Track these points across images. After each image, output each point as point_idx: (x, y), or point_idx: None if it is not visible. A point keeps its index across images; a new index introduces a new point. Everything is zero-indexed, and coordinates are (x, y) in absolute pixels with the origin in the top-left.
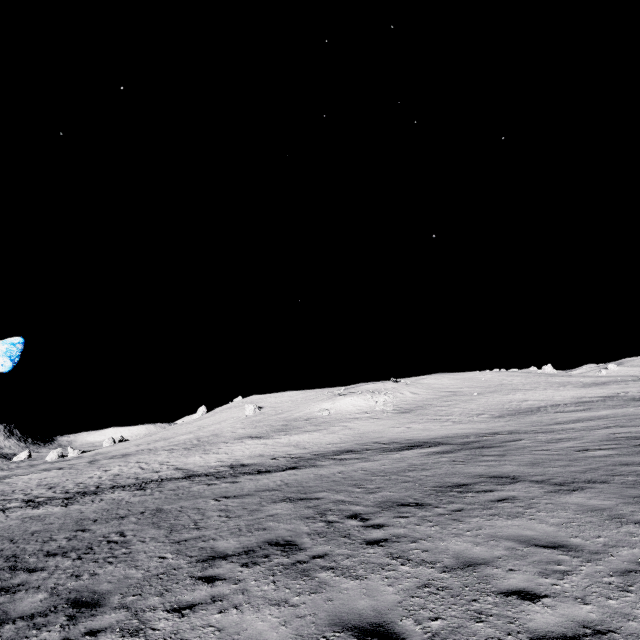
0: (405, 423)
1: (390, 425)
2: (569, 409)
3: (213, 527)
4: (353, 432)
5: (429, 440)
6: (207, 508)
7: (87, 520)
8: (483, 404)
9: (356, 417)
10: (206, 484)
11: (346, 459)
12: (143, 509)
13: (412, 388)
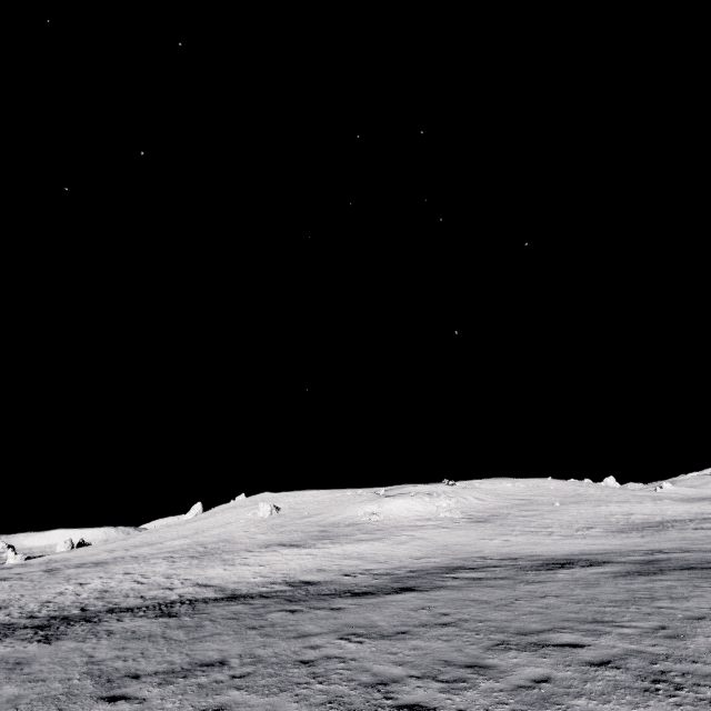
0: (495, 534)
1: (476, 536)
2: (708, 525)
3: (446, 706)
4: (431, 543)
5: (569, 557)
6: (357, 657)
7: (116, 674)
8: (578, 516)
9: (418, 525)
10: (284, 610)
11: (480, 578)
12: (216, 654)
13: (475, 492)
